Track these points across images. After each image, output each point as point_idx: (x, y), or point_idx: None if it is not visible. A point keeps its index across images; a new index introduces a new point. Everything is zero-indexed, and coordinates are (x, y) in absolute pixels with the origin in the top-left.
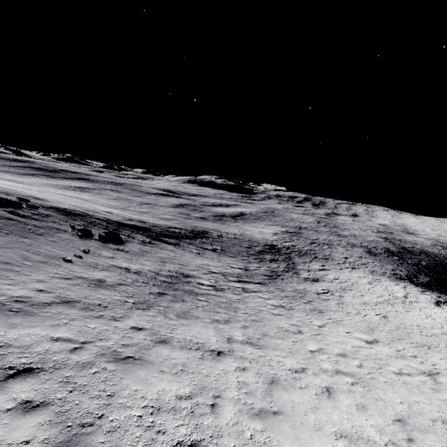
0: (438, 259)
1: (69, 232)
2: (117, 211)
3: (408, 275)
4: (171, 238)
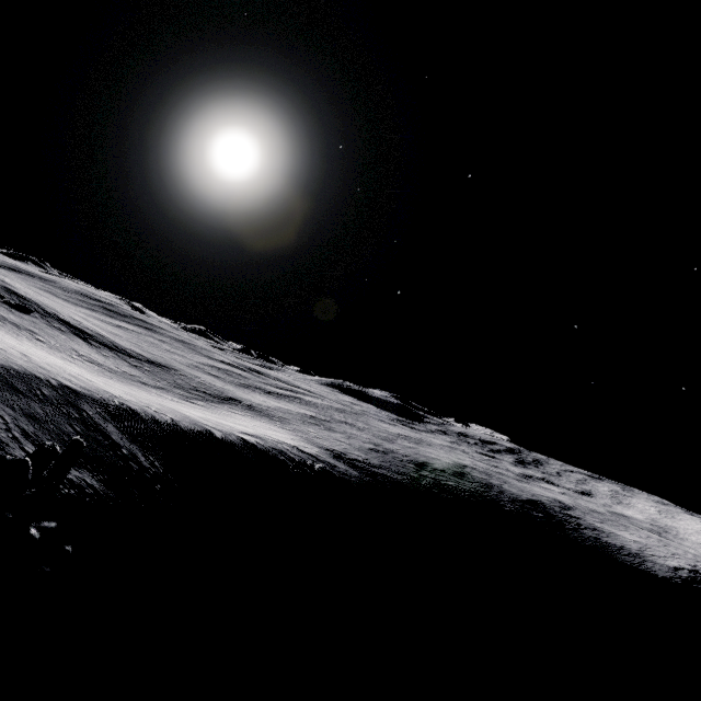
0: (496, 494)
1: None
2: (93, 326)
3: (362, 461)
4: (103, 346)
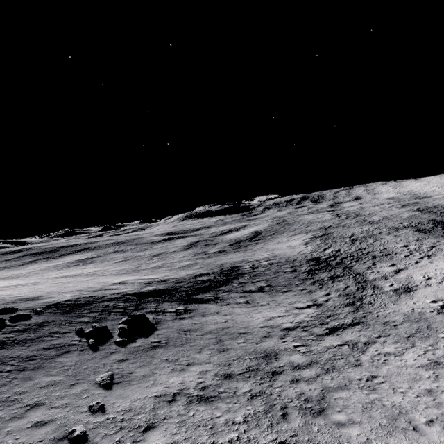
0: None
1: (75, 346)
2: (130, 278)
3: None
4: (205, 292)
